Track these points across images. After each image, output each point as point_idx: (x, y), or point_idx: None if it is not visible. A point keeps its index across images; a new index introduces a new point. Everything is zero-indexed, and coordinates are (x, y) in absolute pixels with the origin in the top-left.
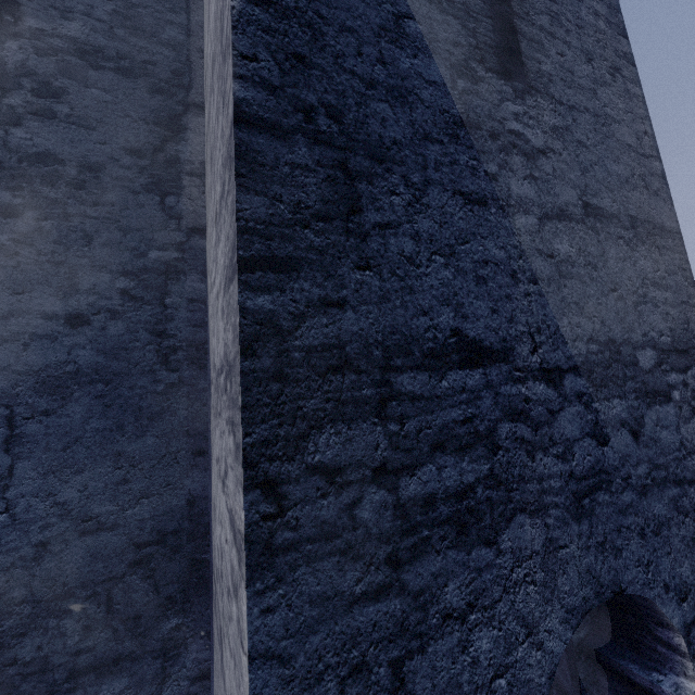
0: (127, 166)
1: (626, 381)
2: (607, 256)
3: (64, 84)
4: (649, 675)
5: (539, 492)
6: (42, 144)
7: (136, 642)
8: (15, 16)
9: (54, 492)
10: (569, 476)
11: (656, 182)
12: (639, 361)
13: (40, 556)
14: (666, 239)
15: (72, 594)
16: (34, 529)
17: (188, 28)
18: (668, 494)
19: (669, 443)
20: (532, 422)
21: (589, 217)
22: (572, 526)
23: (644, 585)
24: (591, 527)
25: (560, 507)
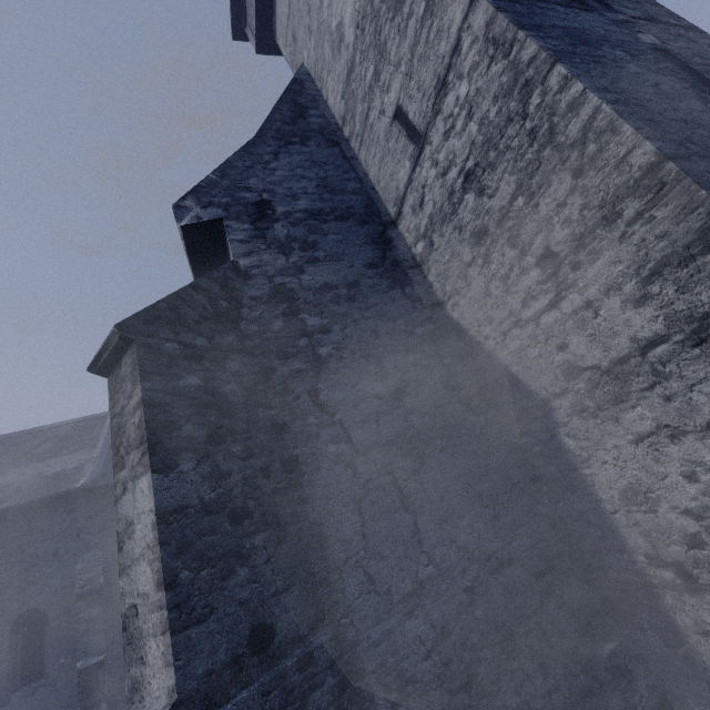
0: (371, 277)
1: None
2: None
3: (313, 238)
4: None
5: None
6: (320, 280)
7: (587, 675)
8: (271, 209)
9: (453, 538)
10: None
11: None
12: None
13: (472, 600)
14: None
15: (513, 633)
16: (456, 575)
17: (359, 179)
18: None
19: None
20: None
21: None
22: None
23: None
24: None
25: None
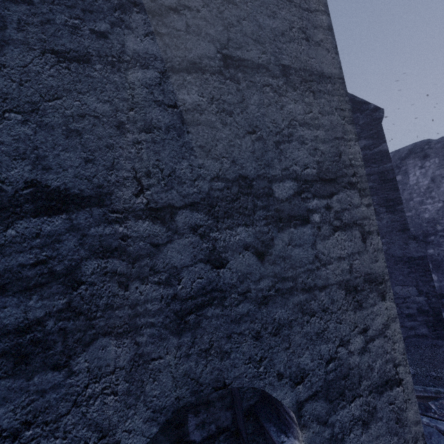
0: None
1: (256, 211)
2: (247, 103)
3: None
4: (279, 437)
5: (131, 316)
6: None
7: None
8: None
9: None
10: (172, 298)
11: (320, 34)
12: (274, 192)
13: None
14: (324, 84)
15: None
16: None
17: None
18: (293, 300)
19: (301, 258)
20: (129, 257)
21: (228, 68)
22: (171, 340)
23: (253, 378)
24: (194, 338)
25: (157, 326)
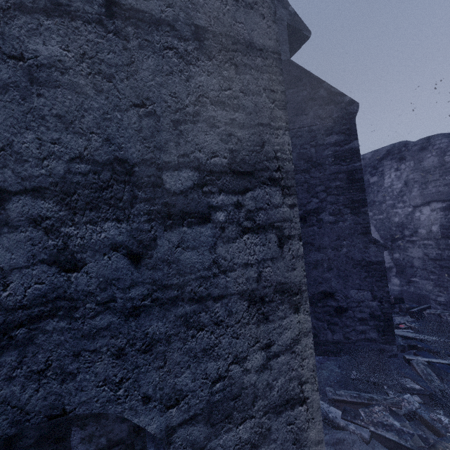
0: None
1: (134, 203)
2: (138, 67)
3: None
4: None
5: None
6: None
7: None
8: None
9: None
10: None
11: None
12: (165, 182)
13: None
14: (252, 57)
15: None
16: None
17: None
18: (176, 312)
19: (194, 263)
20: None
21: (113, 18)
22: None
23: (108, 402)
24: (23, 357)
25: None
